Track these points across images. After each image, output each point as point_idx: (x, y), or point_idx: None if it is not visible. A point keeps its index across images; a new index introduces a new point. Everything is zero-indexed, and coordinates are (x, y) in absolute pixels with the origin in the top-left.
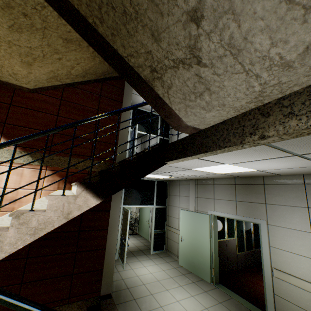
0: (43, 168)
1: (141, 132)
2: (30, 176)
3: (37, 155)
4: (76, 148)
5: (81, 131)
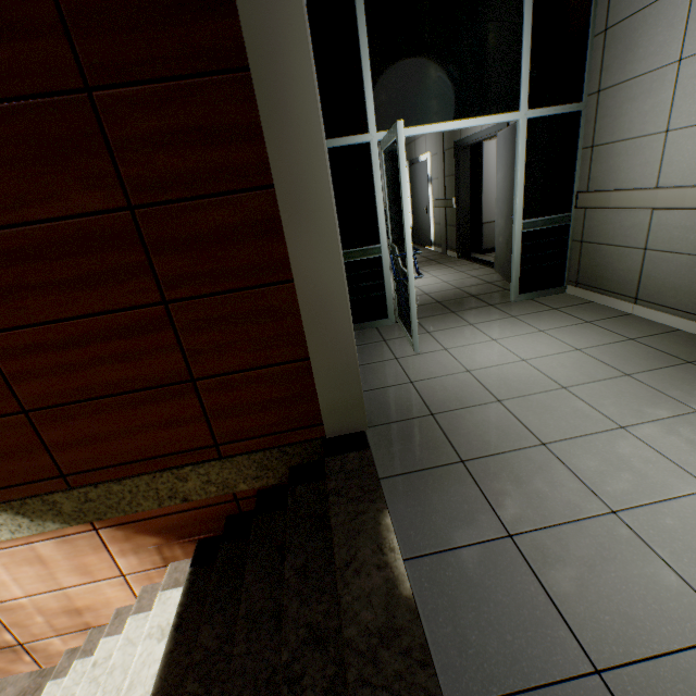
0: (85, 527)
1: (431, 130)
2: (66, 556)
3: (33, 504)
4: (142, 436)
5: (119, 362)
